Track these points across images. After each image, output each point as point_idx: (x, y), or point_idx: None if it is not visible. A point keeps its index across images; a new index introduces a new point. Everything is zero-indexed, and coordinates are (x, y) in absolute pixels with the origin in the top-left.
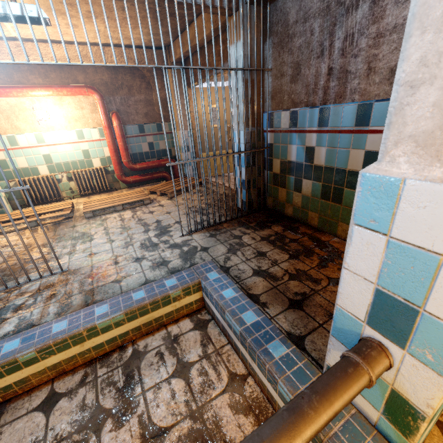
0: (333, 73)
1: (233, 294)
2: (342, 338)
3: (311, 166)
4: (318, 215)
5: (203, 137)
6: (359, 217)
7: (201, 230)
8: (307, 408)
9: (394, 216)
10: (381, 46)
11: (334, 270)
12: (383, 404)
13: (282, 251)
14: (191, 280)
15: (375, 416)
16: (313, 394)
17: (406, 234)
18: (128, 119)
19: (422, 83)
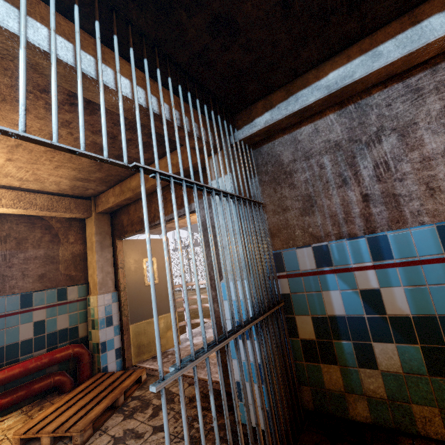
0: (371, 199)
1: None
2: None
3: (382, 319)
4: (438, 411)
5: (135, 300)
6: None
7: None
8: None
9: None
10: (435, 167)
11: None
12: None
13: None
14: None
15: None
16: None
17: None
18: (2, 286)
19: None
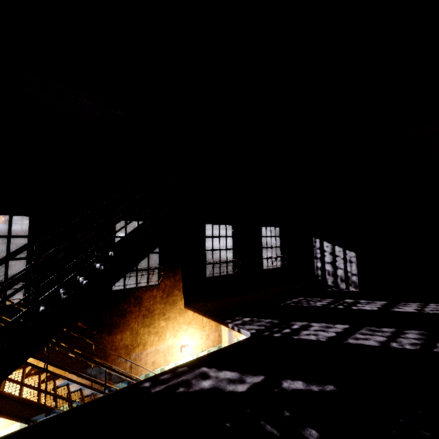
0: None
1: None
2: None
3: None
4: None
5: None
6: None
7: None
8: None
9: None
10: None
11: None
12: None
13: None
14: None
15: None
16: None
17: None
18: None
19: None
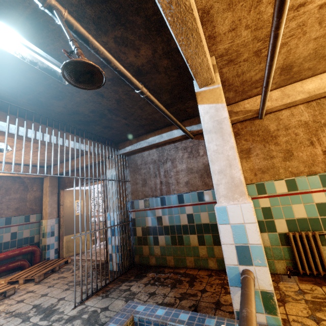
0: (163, 183)
1: (164, 311)
2: (234, 283)
3: (161, 227)
4: (173, 257)
5: (68, 223)
6: (219, 221)
7: (91, 296)
8: (247, 292)
9: (228, 217)
10: (179, 175)
11: (199, 285)
12: (263, 305)
13: (164, 287)
14: (127, 318)
15: (264, 319)
16: (244, 289)
17: (234, 221)
18: None
19: (219, 184)
